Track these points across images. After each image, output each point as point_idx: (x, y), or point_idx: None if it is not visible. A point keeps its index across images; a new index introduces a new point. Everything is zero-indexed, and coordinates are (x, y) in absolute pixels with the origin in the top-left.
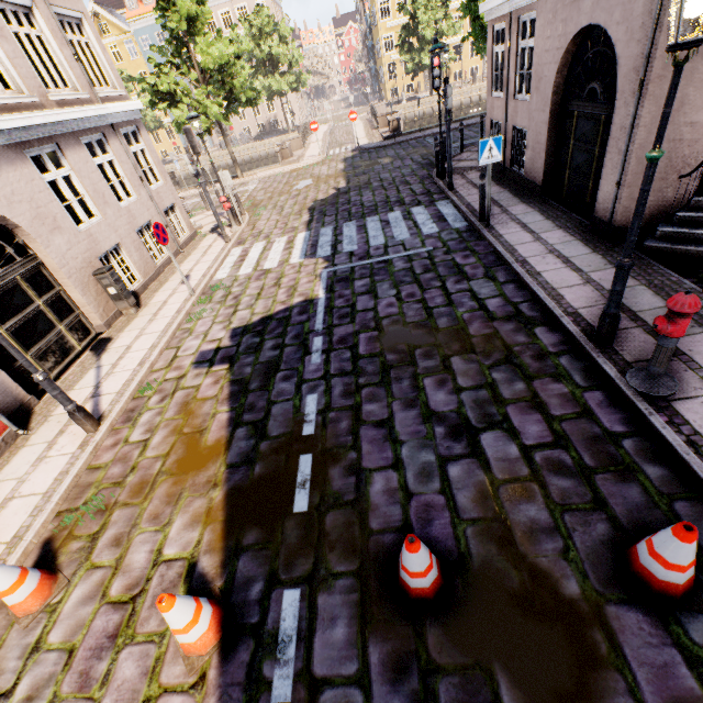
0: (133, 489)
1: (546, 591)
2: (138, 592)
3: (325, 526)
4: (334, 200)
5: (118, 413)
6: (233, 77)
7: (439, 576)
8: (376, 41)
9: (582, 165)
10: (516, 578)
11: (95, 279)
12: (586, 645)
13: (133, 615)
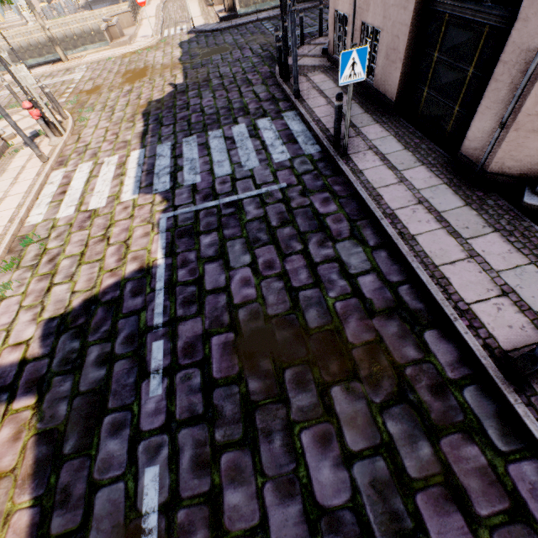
0: None
1: None
2: None
3: None
4: (171, 102)
5: None
6: None
7: None
8: None
9: (448, 86)
10: None
11: None
12: None
13: None
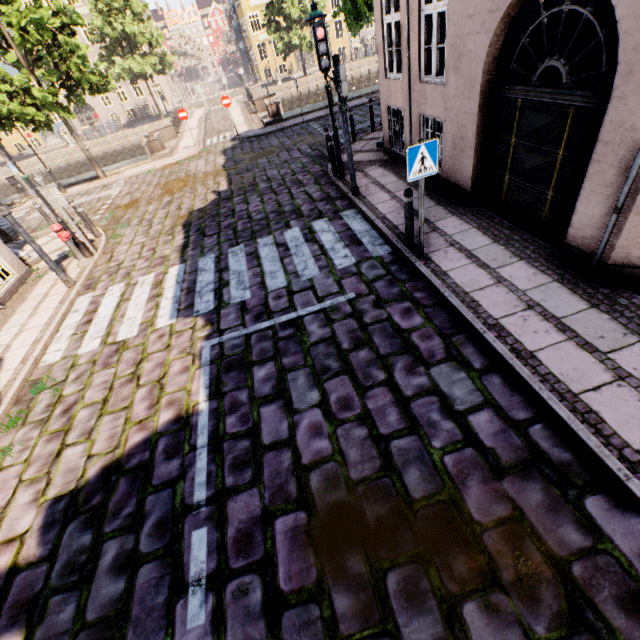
0: None
1: None
2: None
3: None
4: (214, 210)
5: None
6: (66, 58)
7: None
8: (241, 20)
9: (535, 170)
10: None
11: None
12: None
13: None
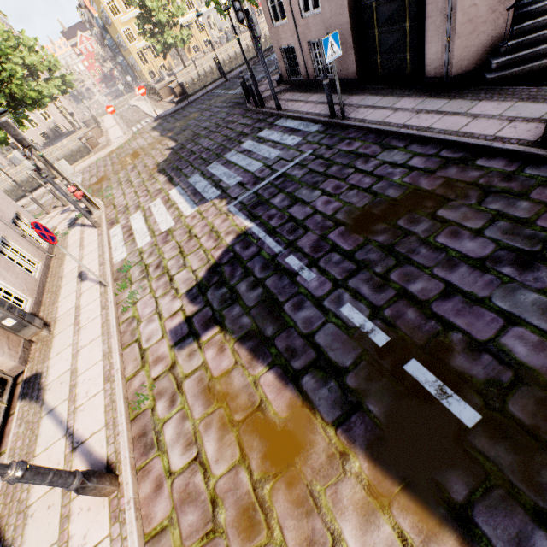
0: (240, 527)
1: None
2: None
3: (523, 420)
4: (176, 156)
5: (128, 449)
6: (8, 82)
7: None
8: (116, 36)
9: (395, 44)
10: None
11: None
12: None
13: None
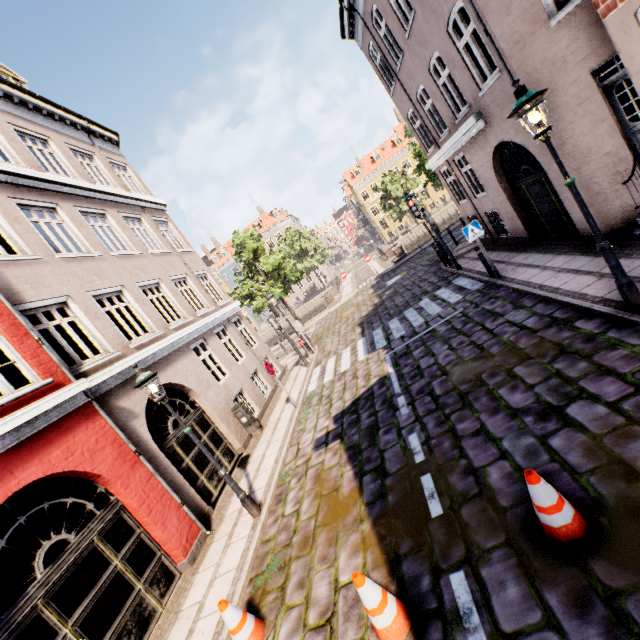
0: (299, 545)
1: None
2: (330, 614)
3: (463, 518)
4: (374, 312)
5: (271, 498)
6: (284, 269)
7: (578, 513)
8: (365, 213)
9: (549, 210)
10: None
11: (232, 415)
12: None
13: (332, 632)
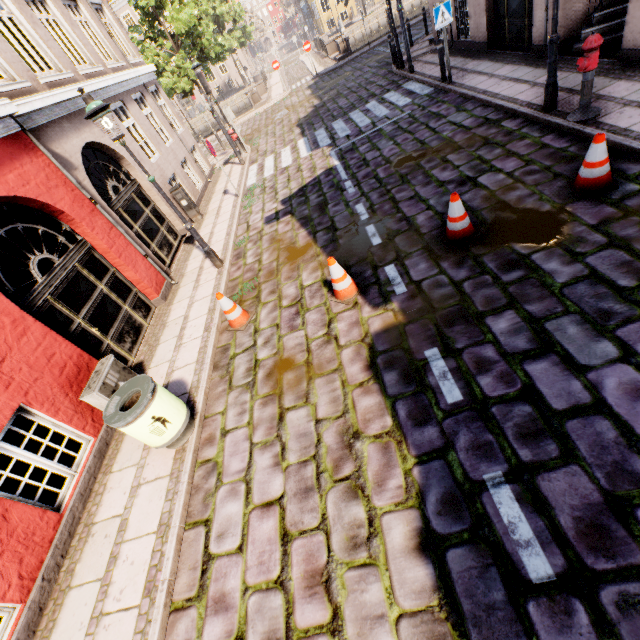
0: (266, 276)
1: (532, 214)
2: (300, 299)
3: (396, 242)
4: (315, 114)
5: (230, 256)
6: (201, 37)
7: (471, 225)
8: None
9: (517, 8)
10: (514, 216)
11: (170, 197)
12: (556, 221)
13: (303, 305)
